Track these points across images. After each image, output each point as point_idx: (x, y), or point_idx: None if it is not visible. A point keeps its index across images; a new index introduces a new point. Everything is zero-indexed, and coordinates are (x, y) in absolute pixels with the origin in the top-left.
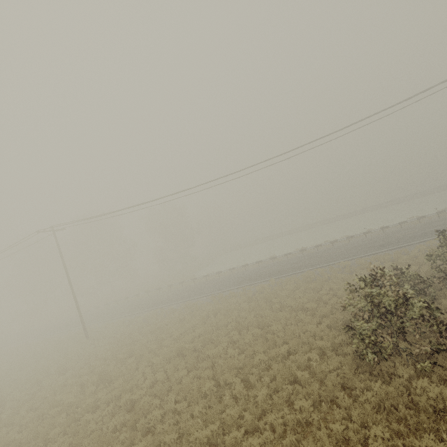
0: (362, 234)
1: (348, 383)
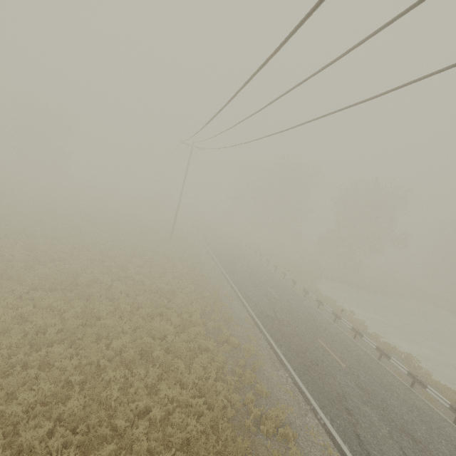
0: None
1: None
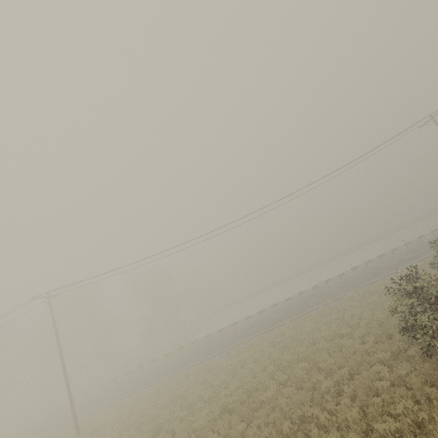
0: (350, 270)
1: (431, 378)
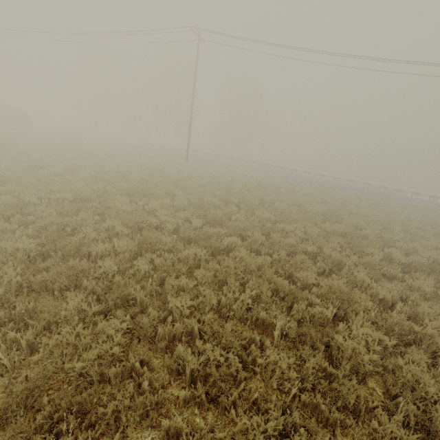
0: None
1: None
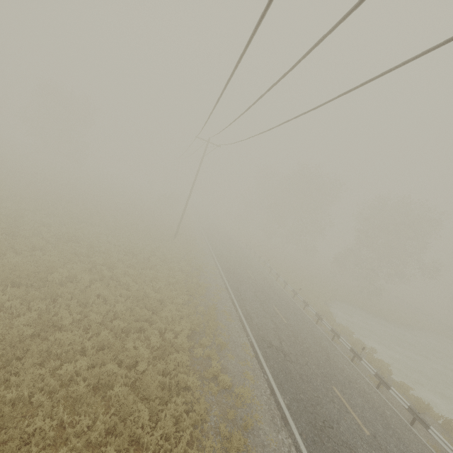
0: None
1: None
